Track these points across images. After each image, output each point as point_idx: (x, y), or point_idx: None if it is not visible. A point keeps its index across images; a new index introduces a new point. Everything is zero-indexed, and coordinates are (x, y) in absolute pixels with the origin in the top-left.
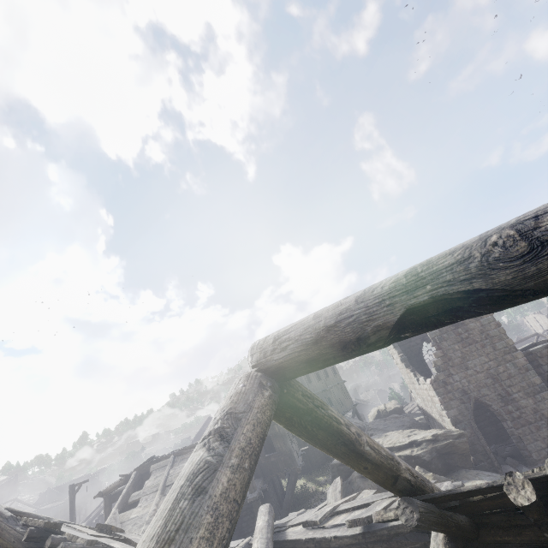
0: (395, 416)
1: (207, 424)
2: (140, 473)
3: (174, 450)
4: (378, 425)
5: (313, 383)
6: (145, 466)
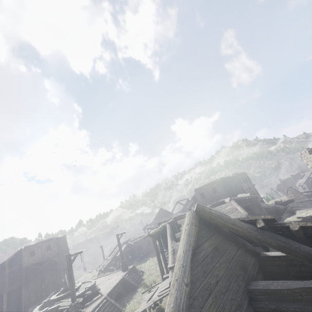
0: (308, 200)
1: (160, 212)
2: (171, 225)
3: (175, 217)
4: (298, 205)
5: (243, 183)
6: (173, 221)
